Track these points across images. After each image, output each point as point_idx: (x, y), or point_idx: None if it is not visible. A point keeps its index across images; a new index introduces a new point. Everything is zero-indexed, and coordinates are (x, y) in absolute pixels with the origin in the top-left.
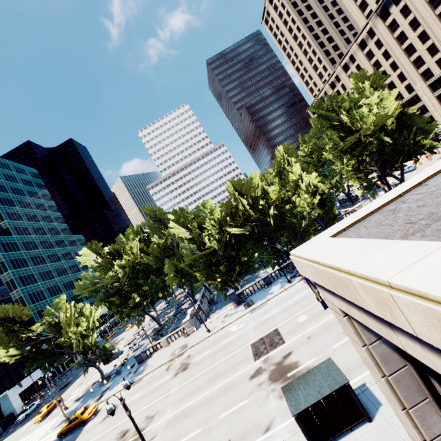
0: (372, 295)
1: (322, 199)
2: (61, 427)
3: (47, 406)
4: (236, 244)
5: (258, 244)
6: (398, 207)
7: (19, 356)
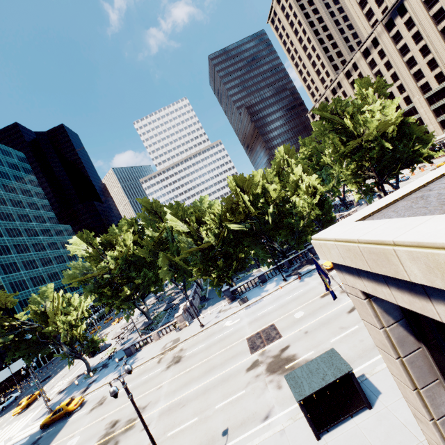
0: (422, 262)
1: (320, 201)
2: (44, 419)
3: (27, 398)
4: (234, 241)
5: (255, 241)
6: (426, 194)
7: (1, 345)
